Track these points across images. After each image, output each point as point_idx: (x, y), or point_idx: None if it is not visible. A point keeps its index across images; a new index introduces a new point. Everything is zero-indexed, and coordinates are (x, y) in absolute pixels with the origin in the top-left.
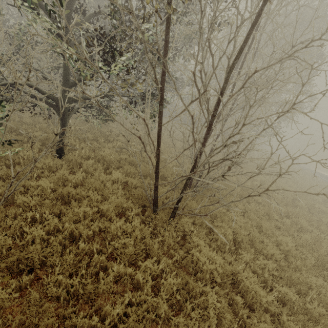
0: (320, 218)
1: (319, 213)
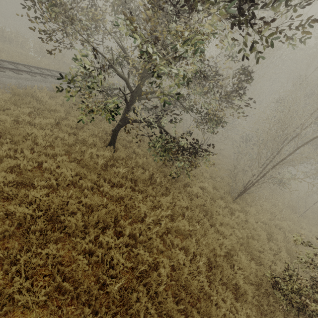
0: None
1: None
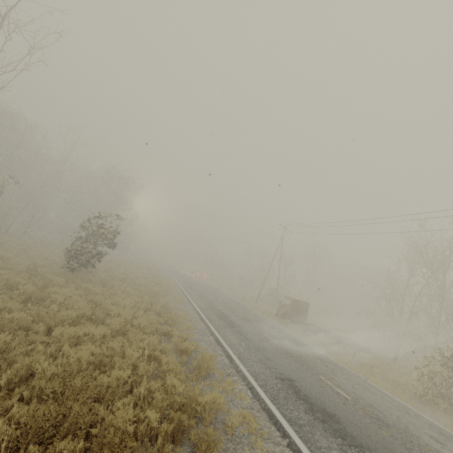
0: None
1: None
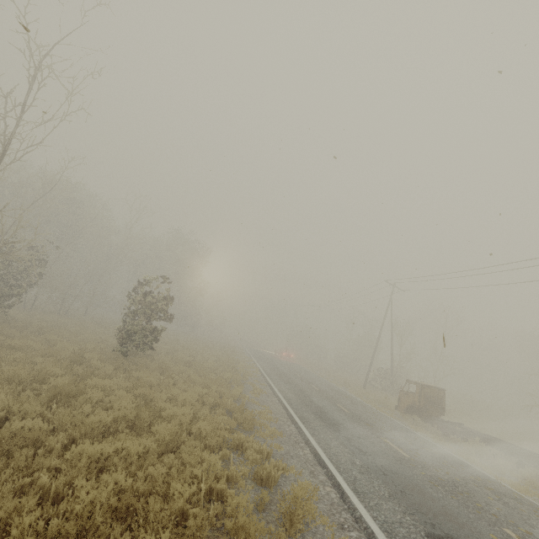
0: None
1: None
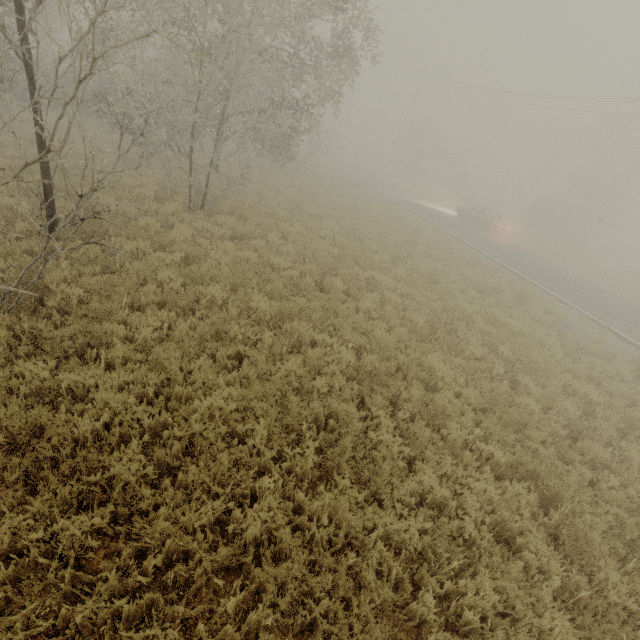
0: (362, 301)
1: (365, 292)
